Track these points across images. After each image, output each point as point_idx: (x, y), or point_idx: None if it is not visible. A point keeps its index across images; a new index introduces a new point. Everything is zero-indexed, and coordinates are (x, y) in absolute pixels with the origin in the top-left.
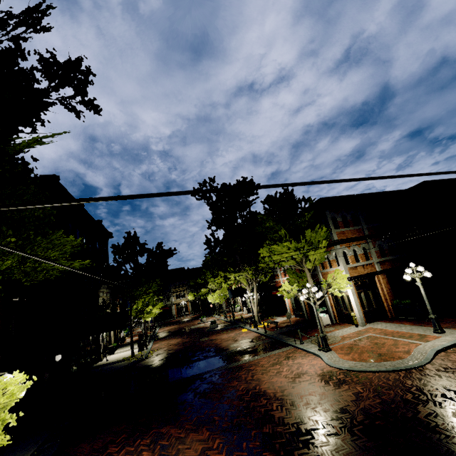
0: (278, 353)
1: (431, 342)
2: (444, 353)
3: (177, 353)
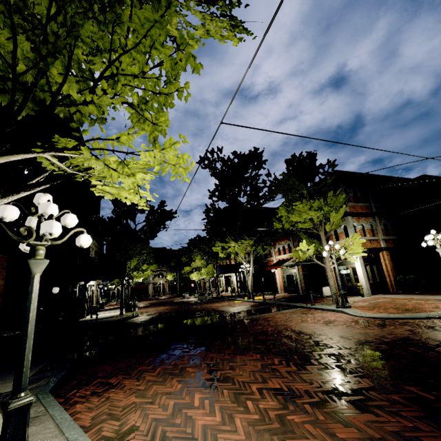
0: (290, 311)
1: None
2: None
3: (171, 313)
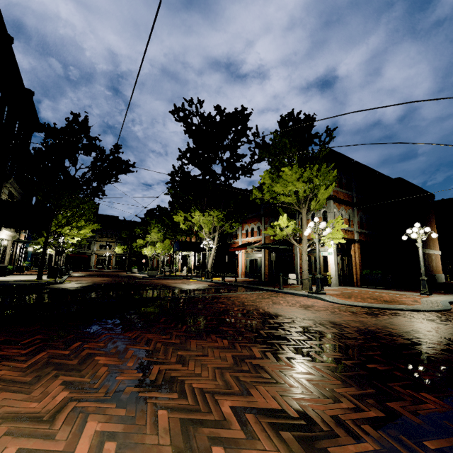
0: (255, 293)
1: (430, 298)
2: (452, 305)
3: (108, 284)
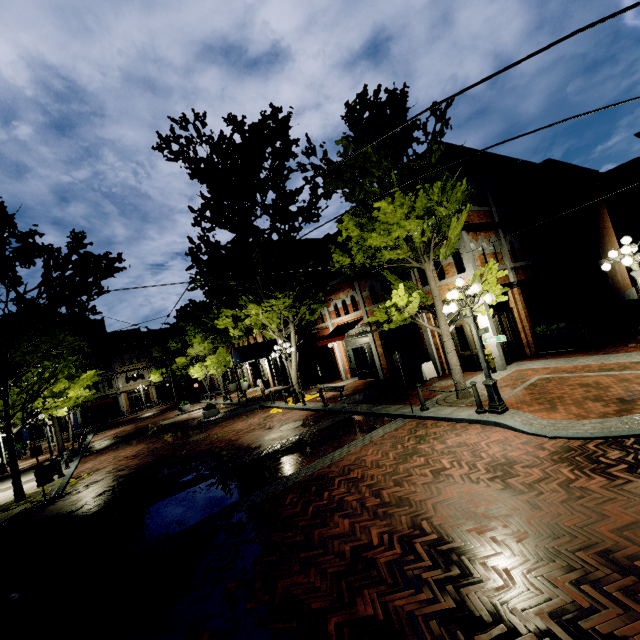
0: (386, 433)
1: None
2: None
3: (139, 472)
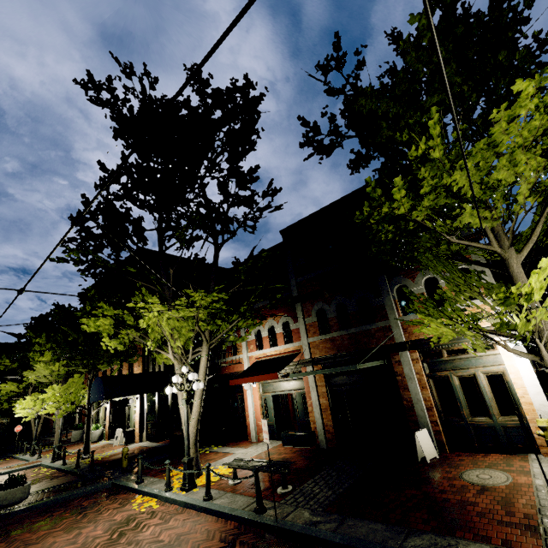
0: None
1: None
2: None
3: None
